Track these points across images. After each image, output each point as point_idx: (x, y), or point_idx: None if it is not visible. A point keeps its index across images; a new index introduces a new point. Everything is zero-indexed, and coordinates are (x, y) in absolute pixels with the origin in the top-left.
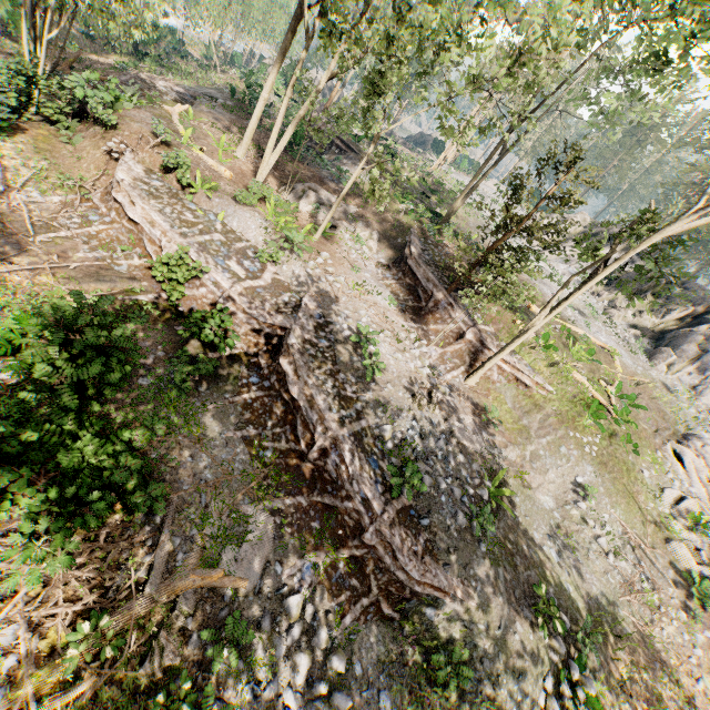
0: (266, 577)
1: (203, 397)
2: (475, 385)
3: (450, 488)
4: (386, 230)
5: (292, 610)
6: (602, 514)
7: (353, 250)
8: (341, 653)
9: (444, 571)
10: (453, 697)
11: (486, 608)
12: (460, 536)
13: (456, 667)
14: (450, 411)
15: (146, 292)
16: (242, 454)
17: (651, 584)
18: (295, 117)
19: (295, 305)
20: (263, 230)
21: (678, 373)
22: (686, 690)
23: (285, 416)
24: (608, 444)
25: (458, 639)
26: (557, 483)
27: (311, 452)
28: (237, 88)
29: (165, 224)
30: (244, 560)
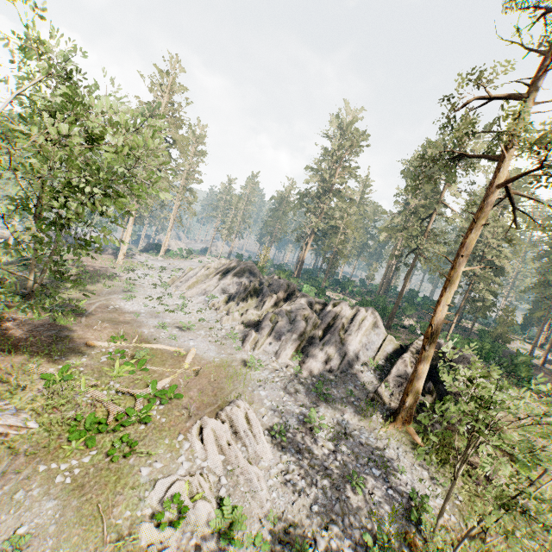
0: None
1: None
2: None
3: None
4: None
5: None
6: None
7: None
8: None
9: None
10: None
11: None
12: None
13: None
14: None
15: None
16: None
17: None
18: None
19: None
20: None
21: (263, 346)
22: None
23: None
24: (104, 456)
25: None
26: None
27: None
28: None
29: None
30: None
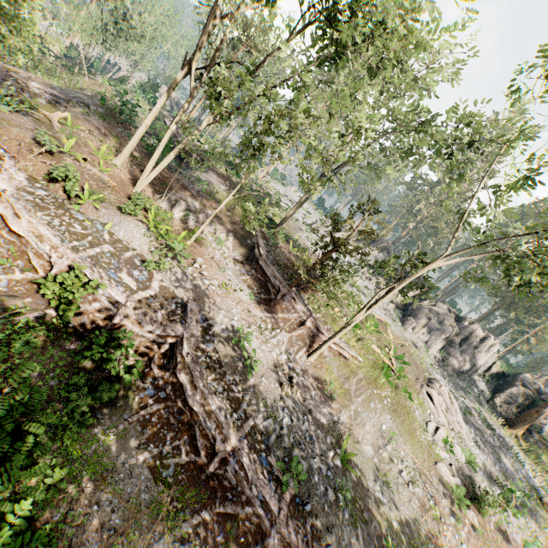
0: None
1: (102, 425)
2: (314, 361)
3: (319, 466)
4: (238, 232)
5: None
6: (400, 451)
7: (216, 250)
8: None
9: None
10: None
11: None
12: (332, 510)
13: None
14: (305, 390)
15: (32, 309)
16: (146, 480)
17: (433, 500)
18: (177, 147)
19: (181, 311)
20: (147, 238)
21: (418, 333)
22: None
23: (182, 426)
24: (395, 395)
25: None
26: (372, 432)
27: (213, 463)
28: (105, 95)
29: (56, 239)
30: None
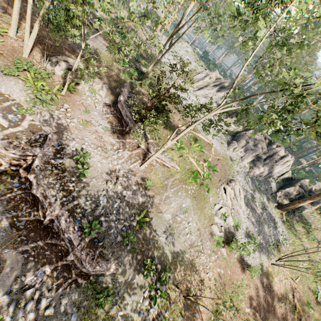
0: (15, 284)
1: None
2: (145, 168)
3: (117, 225)
4: (111, 83)
5: (28, 296)
6: (189, 218)
7: (89, 98)
8: (51, 307)
9: (106, 263)
10: (105, 307)
11: (124, 273)
12: (118, 245)
13: (106, 298)
14: (127, 185)
15: None
16: (6, 227)
17: (201, 242)
18: (37, 19)
19: (43, 139)
20: (25, 92)
21: (237, 151)
22: (202, 278)
23: (34, 202)
24: (199, 188)
25: (110, 286)
26: (174, 207)
27: (44, 221)
28: None
29: None
30: (1, 281)
